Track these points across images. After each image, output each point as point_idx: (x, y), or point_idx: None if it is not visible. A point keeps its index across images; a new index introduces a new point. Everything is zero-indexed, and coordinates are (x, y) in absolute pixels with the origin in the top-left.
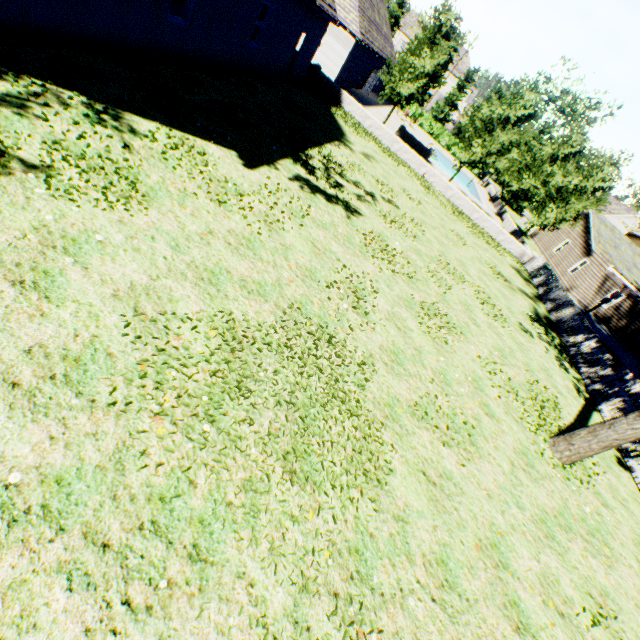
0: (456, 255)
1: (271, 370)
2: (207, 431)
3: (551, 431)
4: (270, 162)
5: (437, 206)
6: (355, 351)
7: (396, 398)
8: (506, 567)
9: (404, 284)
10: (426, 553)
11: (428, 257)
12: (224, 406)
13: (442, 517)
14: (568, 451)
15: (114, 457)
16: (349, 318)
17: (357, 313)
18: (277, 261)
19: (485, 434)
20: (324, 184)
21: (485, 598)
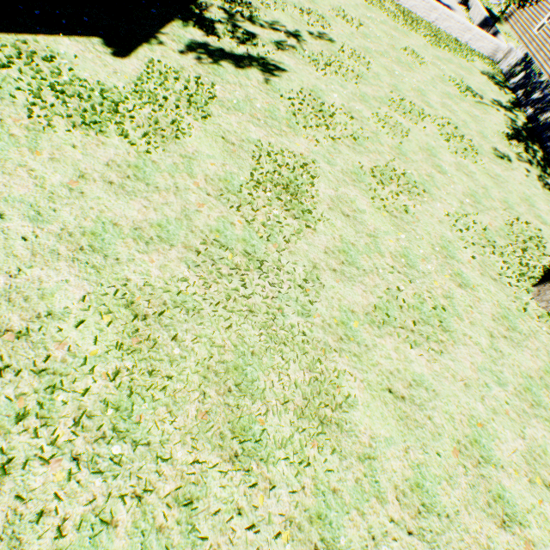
0: (412, 83)
1: (190, 338)
2: (118, 454)
3: (535, 278)
4: (150, 35)
5: (384, 19)
6: (294, 270)
7: (350, 310)
8: (488, 460)
9: (349, 151)
10: (398, 484)
11: (377, 100)
12: (136, 410)
13: (414, 434)
14: None
15: (5, 534)
16: (281, 228)
17: (292, 216)
18: (179, 183)
19: (459, 312)
20: (229, 42)
21: (467, 505)
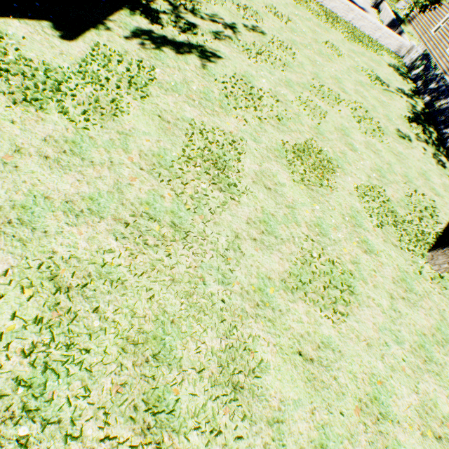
0: (331, 72)
1: (112, 309)
2: (24, 435)
3: (429, 244)
4: (98, 21)
5: (309, 17)
6: (217, 240)
7: (267, 277)
8: (386, 416)
9: (273, 130)
10: (304, 446)
11: (300, 86)
12: (50, 386)
13: (320, 395)
14: (447, 264)
15: None
16: (208, 201)
17: (219, 189)
18: (114, 158)
19: (364, 276)
20: (172, 31)
21: None
